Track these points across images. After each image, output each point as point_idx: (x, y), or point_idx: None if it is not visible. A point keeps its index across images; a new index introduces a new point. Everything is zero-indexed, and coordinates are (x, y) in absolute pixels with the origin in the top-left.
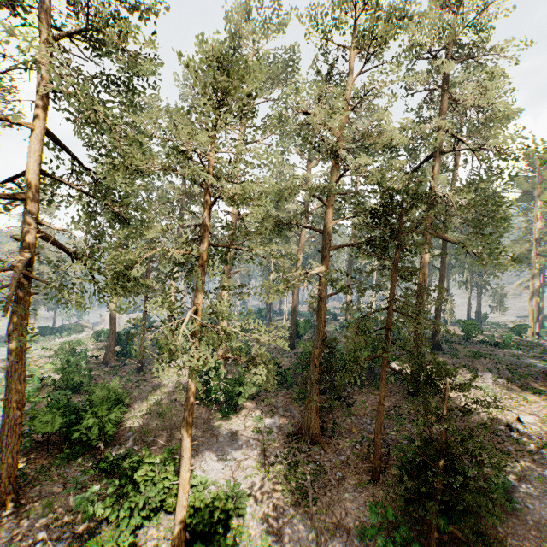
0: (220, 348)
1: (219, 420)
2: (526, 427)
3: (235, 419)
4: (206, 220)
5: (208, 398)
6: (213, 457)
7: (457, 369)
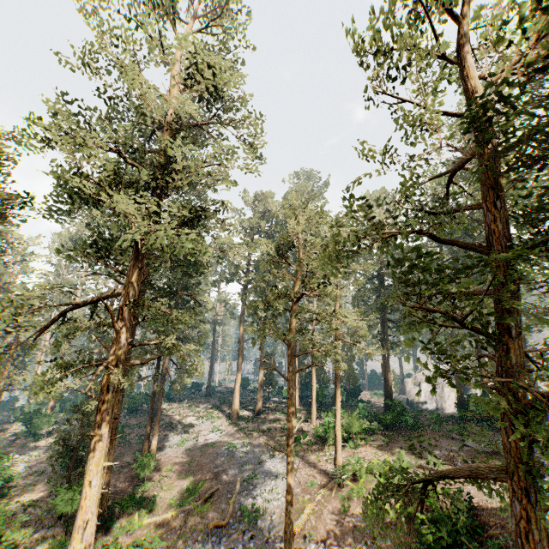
0: (51, 403)
1: (32, 442)
2: (185, 421)
3: (43, 440)
4: (17, 338)
5: (31, 434)
6: (17, 455)
7: (198, 403)
